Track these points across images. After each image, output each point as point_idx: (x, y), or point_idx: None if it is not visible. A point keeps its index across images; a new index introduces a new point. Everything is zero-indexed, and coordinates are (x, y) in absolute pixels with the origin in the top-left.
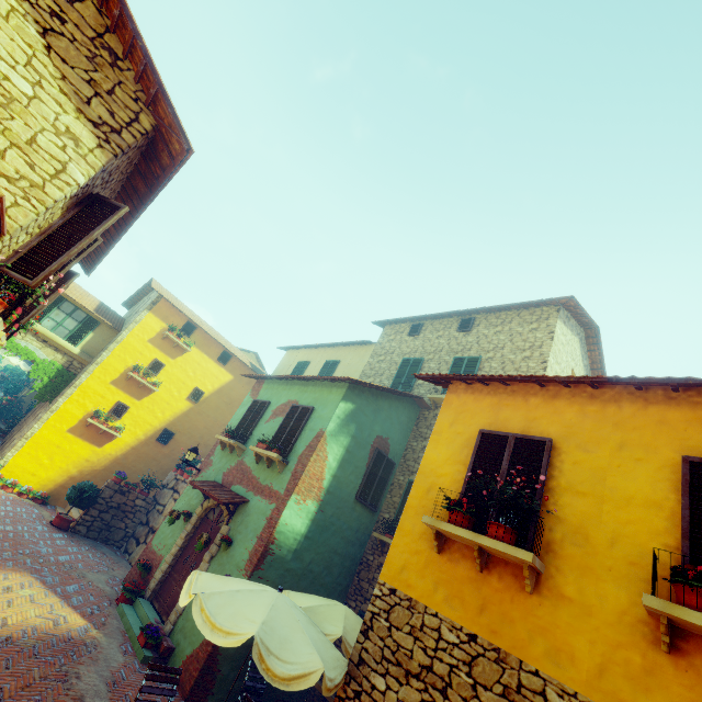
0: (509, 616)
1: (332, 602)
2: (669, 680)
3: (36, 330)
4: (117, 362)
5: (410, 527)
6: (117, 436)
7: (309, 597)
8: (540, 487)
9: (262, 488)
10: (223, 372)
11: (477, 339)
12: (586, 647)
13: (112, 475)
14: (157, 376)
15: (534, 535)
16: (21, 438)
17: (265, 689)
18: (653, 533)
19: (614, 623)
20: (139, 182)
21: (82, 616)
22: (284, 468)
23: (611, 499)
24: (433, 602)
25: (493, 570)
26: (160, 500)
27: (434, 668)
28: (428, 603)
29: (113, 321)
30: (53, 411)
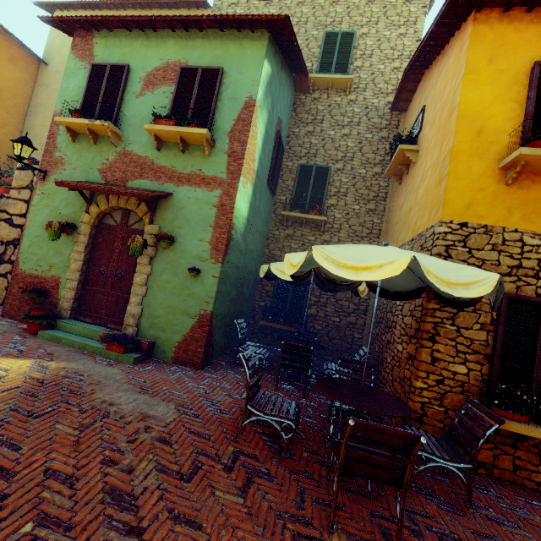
0: None
1: None
2: None
3: None
4: None
5: (467, 169)
6: None
7: None
8: None
9: (187, 177)
10: None
11: (348, 10)
12: None
13: None
14: None
15: None
16: None
17: (234, 338)
18: None
19: None
20: None
21: (15, 358)
22: (211, 150)
23: None
24: (511, 223)
25: None
26: None
27: (524, 265)
28: (505, 225)
29: None
30: None
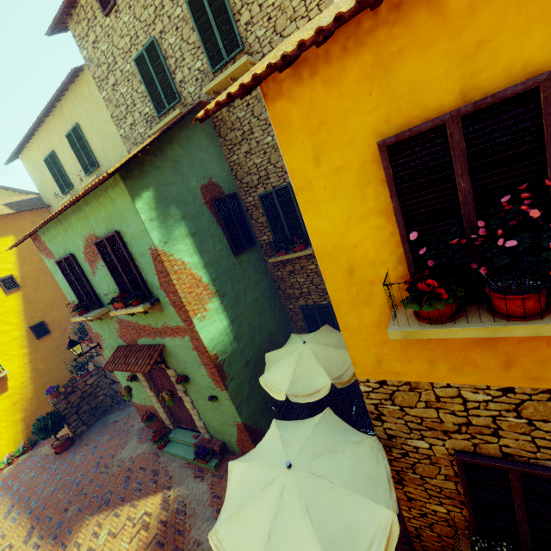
0: None
1: (297, 352)
2: None
3: None
4: None
5: (357, 322)
6: (4, 375)
7: (279, 365)
8: None
9: (162, 331)
10: None
11: None
12: None
13: (48, 385)
14: None
15: None
16: None
17: None
18: None
19: None
20: None
21: (154, 494)
22: (161, 306)
23: None
24: (438, 378)
25: None
26: (102, 366)
27: (474, 423)
28: (432, 381)
29: None
30: None
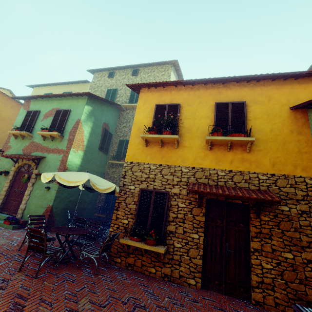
0: (171, 156)
1: None
2: (209, 156)
3: None
4: None
5: (134, 142)
6: None
7: None
8: (177, 119)
9: (52, 150)
10: None
11: (141, 79)
12: (191, 156)
13: None
14: None
15: (177, 133)
16: None
17: None
18: (207, 124)
19: (198, 148)
20: None
21: None
22: (62, 139)
23: (197, 118)
24: (146, 161)
25: (165, 146)
26: None
27: (150, 177)
28: (145, 162)
29: None
30: None
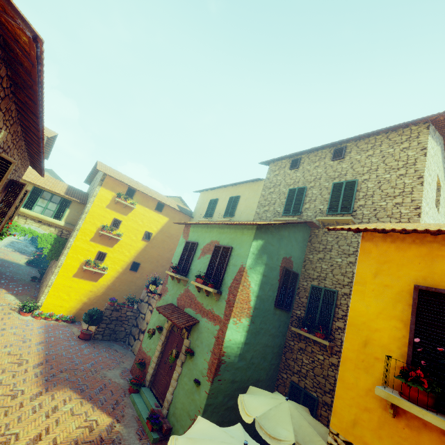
0: None
1: (277, 401)
2: None
3: (32, 216)
4: (90, 226)
5: (353, 380)
6: (104, 273)
7: (259, 398)
8: None
9: (206, 312)
10: (161, 217)
11: (351, 165)
12: None
13: (109, 296)
14: (119, 229)
15: None
16: (46, 287)
17: None
18: None
19: None
20: (24, 95)
21: (108, 415)
22: (219, 297)
23: None
24: None
25: None
26: (141, 310)
27: None
28: None
29: (80, 198)
30: (59, 267)
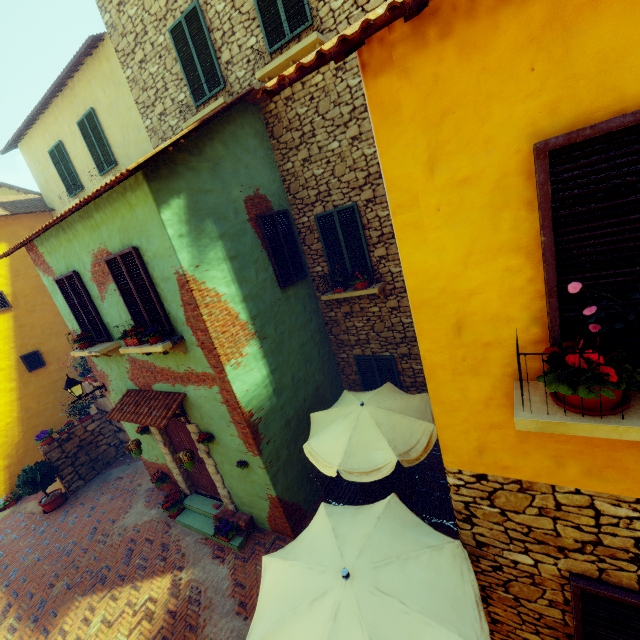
0: None
1: (353, 416)
2: None
3: None
4: None
5: (457, 396)
6: None
7: (330, 431)
8: None
9: (185, 377)
10: None
11: None
12: None
13: (39, 428)
14: None
15: None
16: None
17: None
18: None
19: None
20: None
21: (162, 575)
22: (185, 346)
23: None
24: (565, 480)
25: None
26: (107, 410)
27: (606, 543)
28: (554, 483)
29: None
30: None
